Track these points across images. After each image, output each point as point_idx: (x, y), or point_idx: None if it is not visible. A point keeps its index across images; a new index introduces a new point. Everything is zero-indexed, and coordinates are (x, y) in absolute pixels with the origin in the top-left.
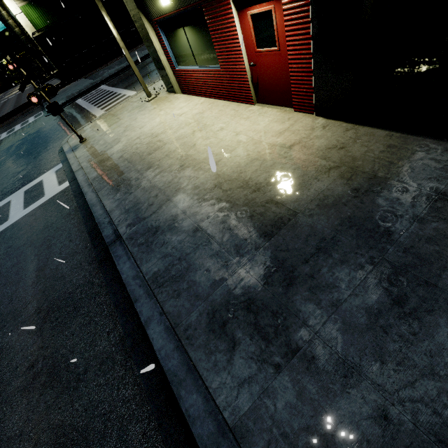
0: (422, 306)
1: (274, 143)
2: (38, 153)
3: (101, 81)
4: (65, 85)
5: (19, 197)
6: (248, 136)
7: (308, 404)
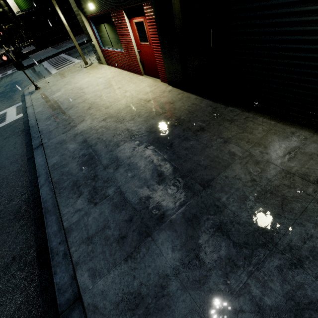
0: (168, 176)
1: (142, 98)
2: (8, 95)
3: (62, 51)
4: (37, 50)
5: None
6: (131, 93)
7: (102, 217)
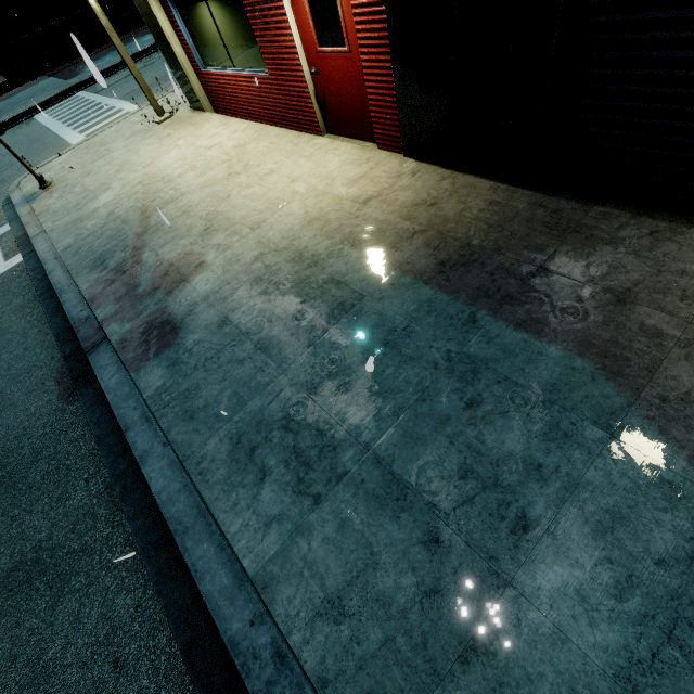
0: (497, 407)
1: (344, 195)
2: None
3: (80, 83)
4: (13, 86)
5: None
6: (309, 185)
7: (350, 537)
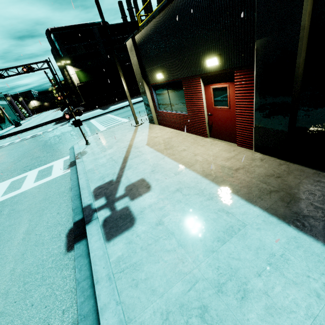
0: None
1: (223, 165)
2: (57, 147)
3: (108, 111)
4: (86, 111)
5: (34, 174)
6: (204, 158)
7: None
